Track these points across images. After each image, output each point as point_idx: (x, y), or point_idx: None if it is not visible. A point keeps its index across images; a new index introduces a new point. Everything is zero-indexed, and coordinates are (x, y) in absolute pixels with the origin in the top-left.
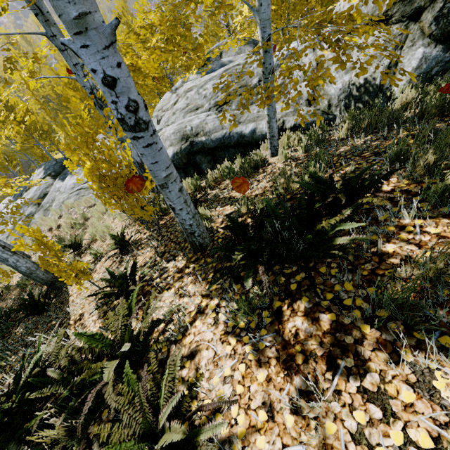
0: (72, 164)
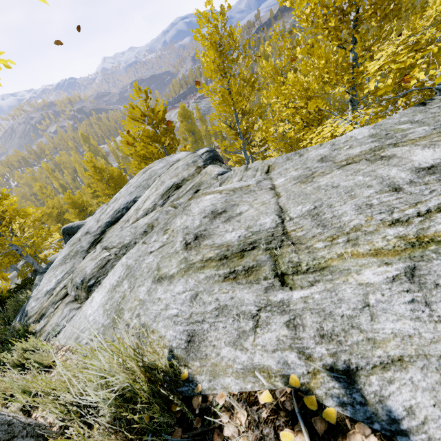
0: (0, 278)
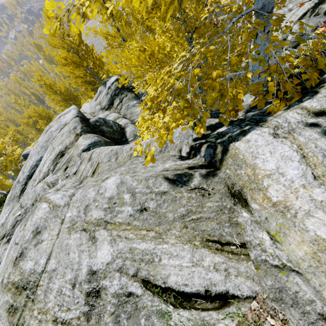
0: (5, 177)
